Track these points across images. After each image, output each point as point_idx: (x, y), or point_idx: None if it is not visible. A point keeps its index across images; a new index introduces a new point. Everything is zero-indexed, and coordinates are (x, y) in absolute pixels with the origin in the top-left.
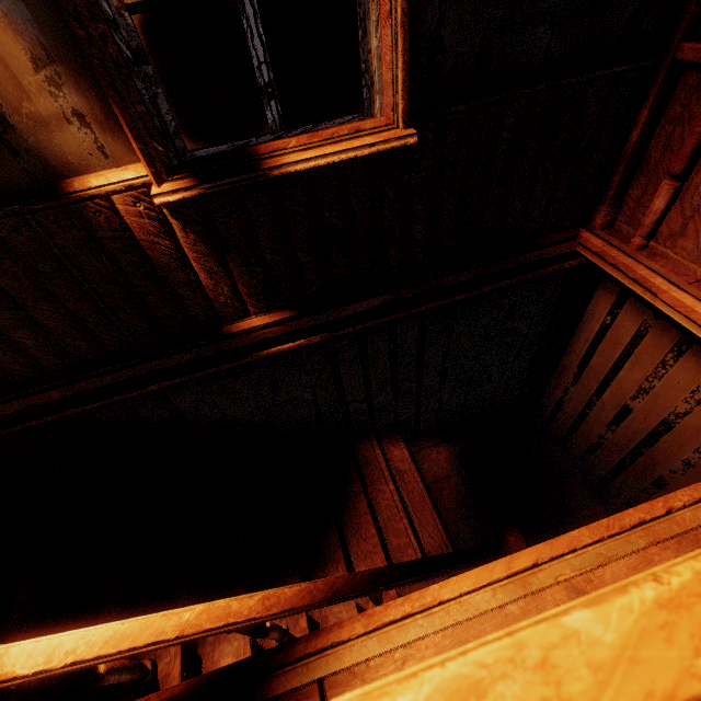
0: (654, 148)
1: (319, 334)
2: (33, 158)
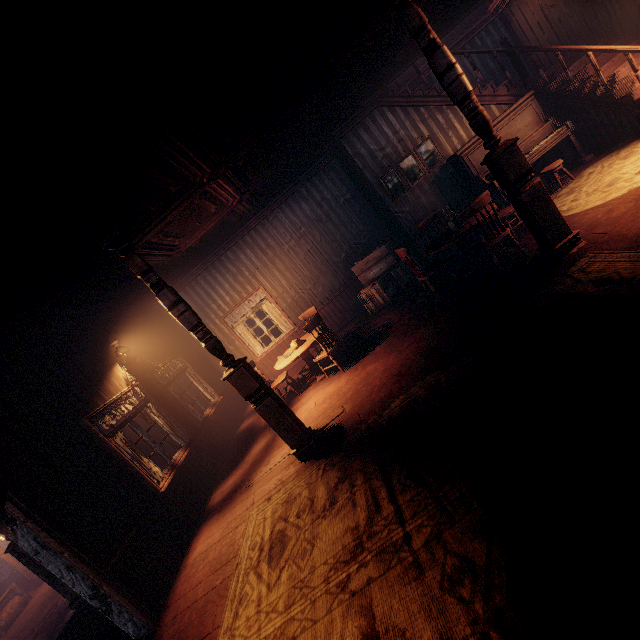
0: None
1: None
2: None
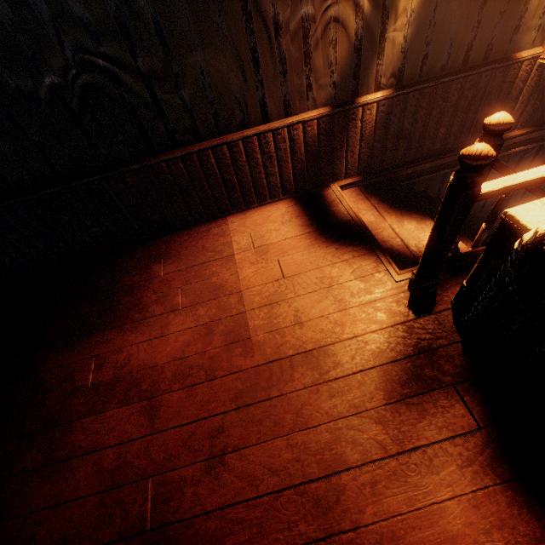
0: None
1: (533, 143)
2: (512, 45)
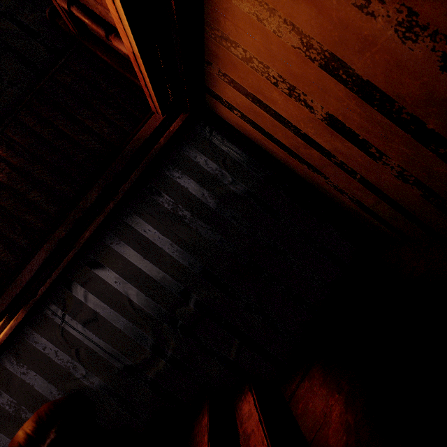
0: (121, 51)
1: (21, 309)
2: None
